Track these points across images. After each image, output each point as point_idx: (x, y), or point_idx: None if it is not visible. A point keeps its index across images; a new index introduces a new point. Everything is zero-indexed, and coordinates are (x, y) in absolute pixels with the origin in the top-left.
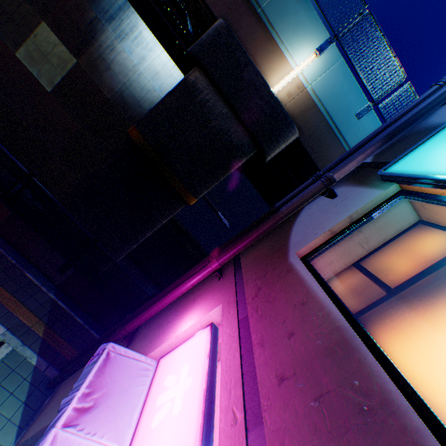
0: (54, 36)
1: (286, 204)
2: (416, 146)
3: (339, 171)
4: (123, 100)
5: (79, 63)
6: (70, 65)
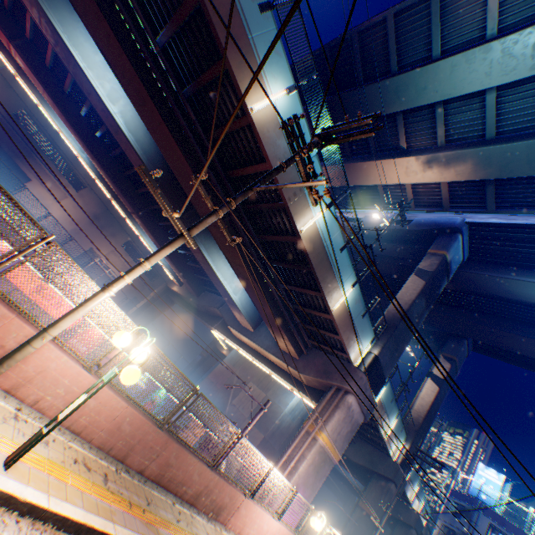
0: None
1: None
2: None
3: None
4: None
5: None
6: None
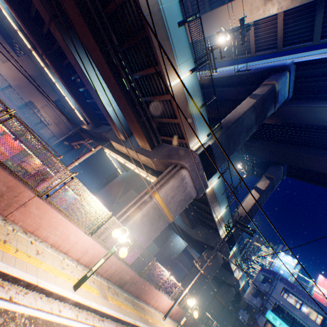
0: (155, 244)
1: (256, 318)
2: (266, 312)
3: (260, 313)
4: (170, 254)
5: (160, 249)
6: (157, 251)
